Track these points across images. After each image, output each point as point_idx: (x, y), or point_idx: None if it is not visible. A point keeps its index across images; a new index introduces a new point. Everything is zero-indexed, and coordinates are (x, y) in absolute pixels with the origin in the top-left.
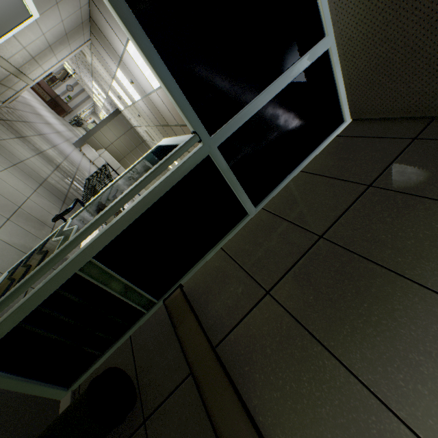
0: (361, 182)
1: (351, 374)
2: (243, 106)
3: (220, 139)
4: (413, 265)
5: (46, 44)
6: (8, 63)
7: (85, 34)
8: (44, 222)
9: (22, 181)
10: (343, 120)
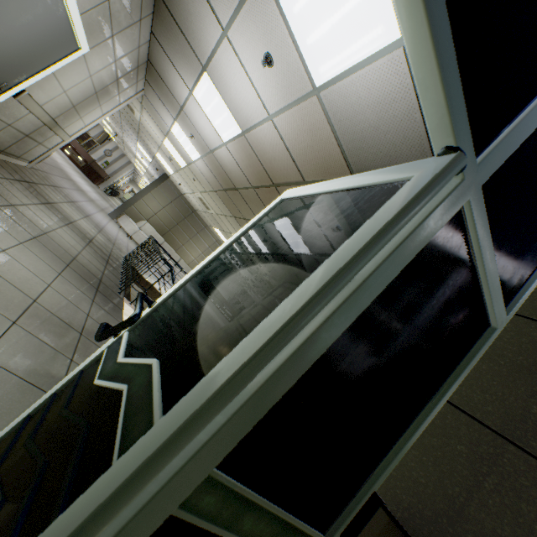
0: None
1: None
2: (524, 104)
3: (488, 170)
4: None
5: (92, 90)
6: (42, 109)
7: (139, 82)
8: (69, 323)
9: (42, 261)
10: None
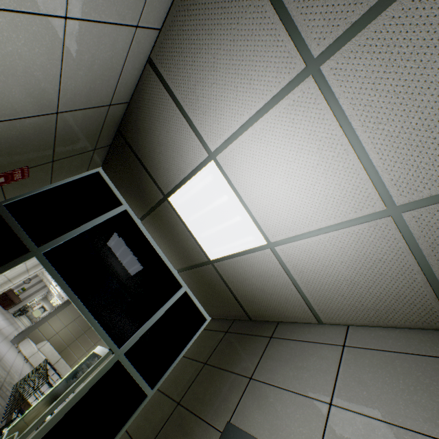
0: (203, 361)
1: None
2: (140, 327)
3: (125, 349)
4: (205, 409)
5: (25, 270)
6: None
7: None
8: None
9: None
10: (206, 318)
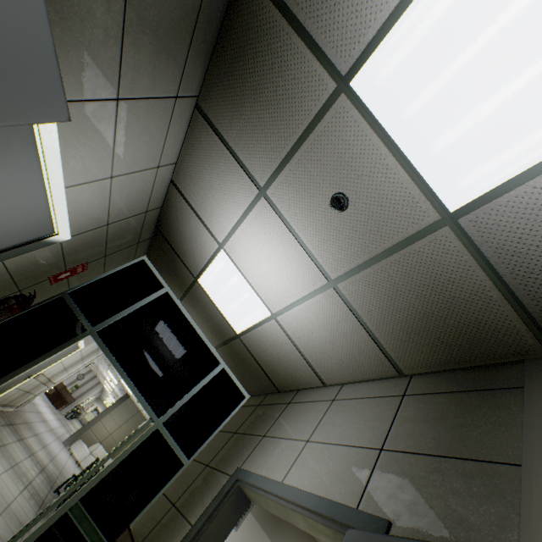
0: (234, 431)
1: (186, 518)
2: (178, 400)
3: (164, 419)
4: (225, 464)
5: (80, 358)
6: (46, 377)
7: None
8: (22, 522)
9: (14, 482)
10: (245, 396)
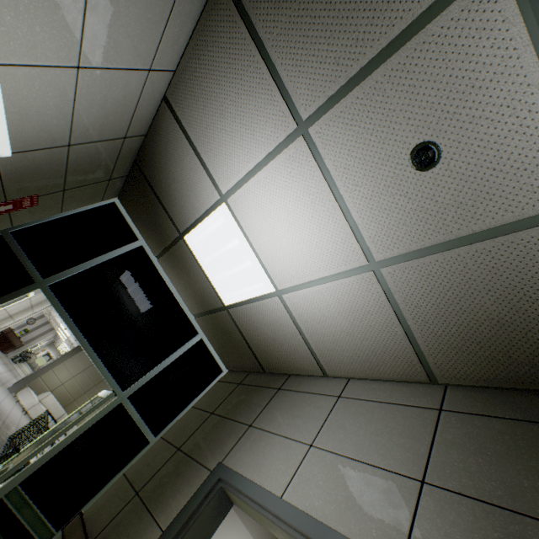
0: (210, 411)
1: (153, 517)
2: (148, 372)
3: (130, 392)
4: (202, 453)
5: (30, 306)
6: None
7: None
8: None
9: None
10: (222, 370)
